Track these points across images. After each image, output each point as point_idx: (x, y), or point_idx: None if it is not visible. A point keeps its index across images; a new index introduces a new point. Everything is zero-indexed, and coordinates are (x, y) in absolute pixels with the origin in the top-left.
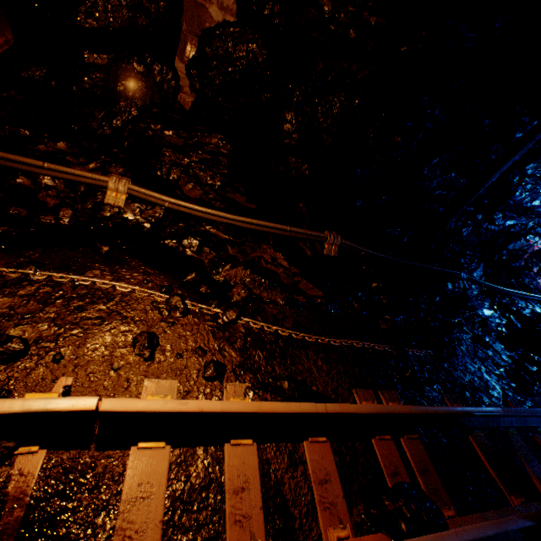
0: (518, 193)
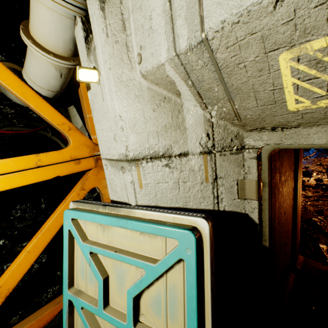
0: None
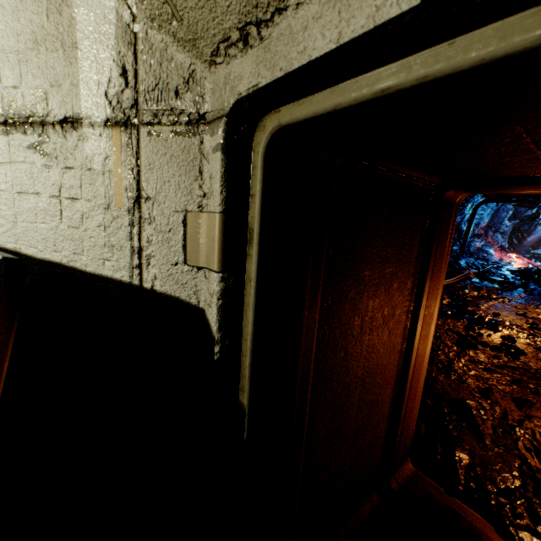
0: (465, 229)
